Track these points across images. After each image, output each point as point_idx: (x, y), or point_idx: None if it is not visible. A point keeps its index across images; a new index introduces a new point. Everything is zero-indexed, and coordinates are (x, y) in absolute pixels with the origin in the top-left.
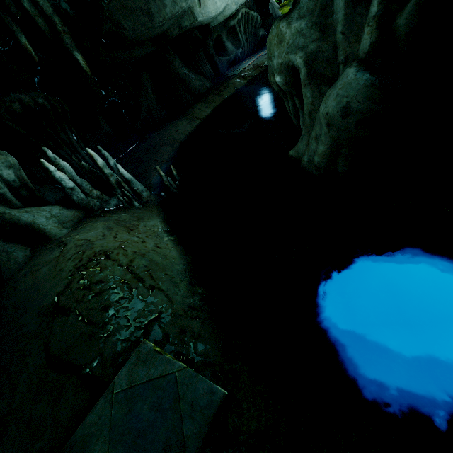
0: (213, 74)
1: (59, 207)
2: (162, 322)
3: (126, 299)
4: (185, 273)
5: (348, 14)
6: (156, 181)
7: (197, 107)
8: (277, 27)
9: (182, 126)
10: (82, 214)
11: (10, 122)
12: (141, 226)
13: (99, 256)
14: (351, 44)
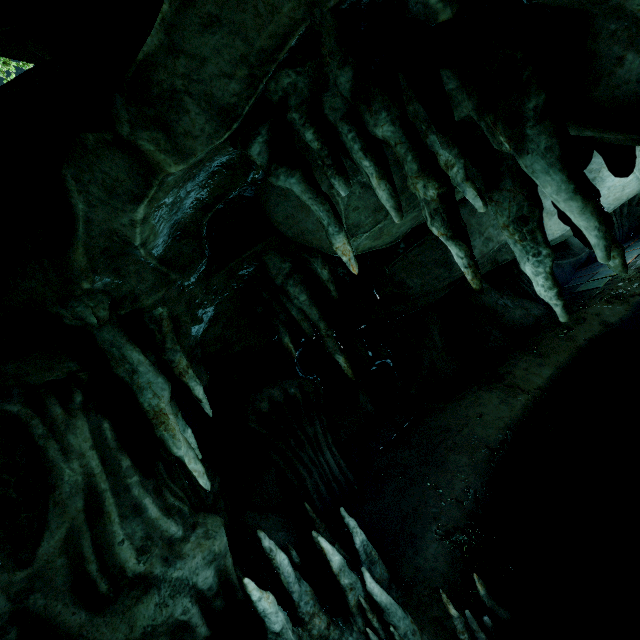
0: None
1: None
2: None
3: None
4: None
5: None
6: (435, 563)
7: (519, 366)
8: None
9: (490, 405)
10: None
11: (254, 424)
12: None
13: None
14: None
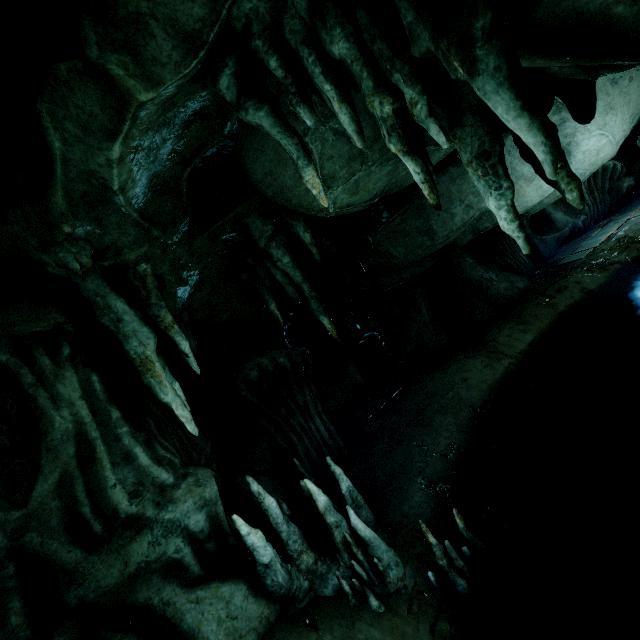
0: (530, 264)
1: (245, 587)
2: None
3: None
4: None
5: None
6: (419, 509)
7: (502, 333)
8: None
9: (474, 370)
10: (275, 611)
11: (244, 392)
12: None
13: None
14: None
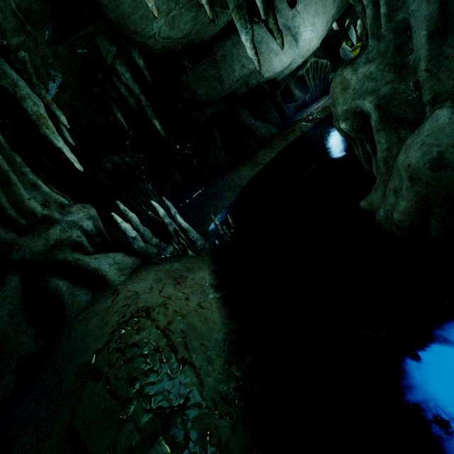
0: (279, 120)
1: (122, 253)
2: (186, 414)
3: (154, 373)
4: (224, 345)
5: (434, 48)
6: (213, 227)
7: (260, 153)
8: (341, 75)
9: (244, 171)
10: (140, 261)
11: (103, 178)
12: (189, 278)
13: (140, 313)
14: (441, 81)
